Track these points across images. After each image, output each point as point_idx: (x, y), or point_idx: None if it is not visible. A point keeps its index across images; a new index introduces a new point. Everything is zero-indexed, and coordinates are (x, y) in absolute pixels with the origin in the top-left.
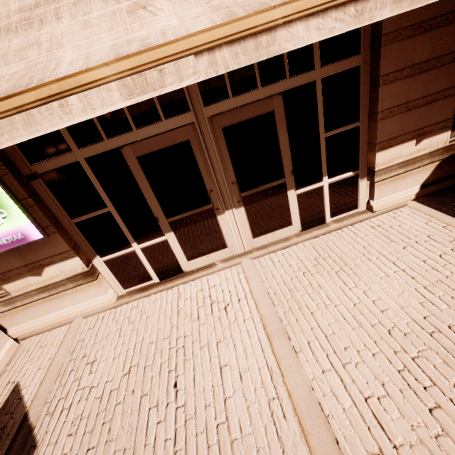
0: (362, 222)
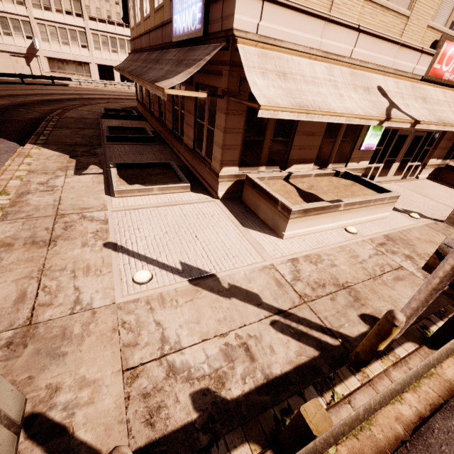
0: (417, 180)
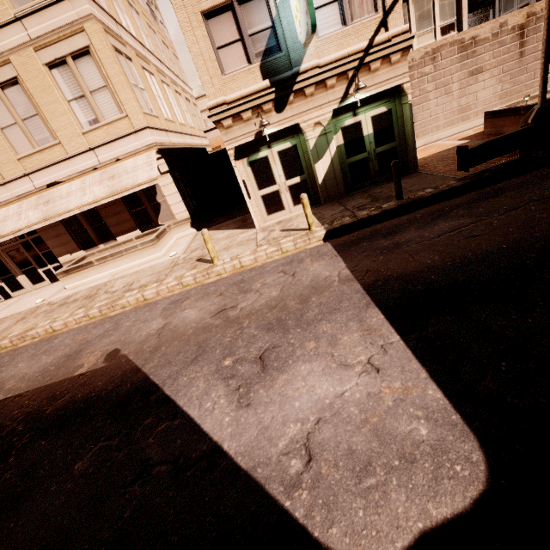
0: None
